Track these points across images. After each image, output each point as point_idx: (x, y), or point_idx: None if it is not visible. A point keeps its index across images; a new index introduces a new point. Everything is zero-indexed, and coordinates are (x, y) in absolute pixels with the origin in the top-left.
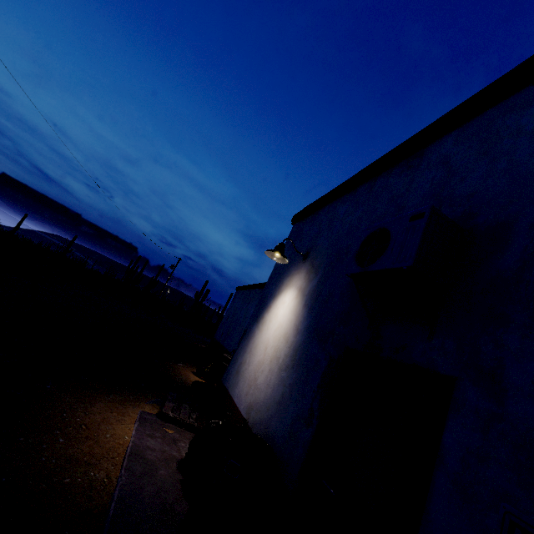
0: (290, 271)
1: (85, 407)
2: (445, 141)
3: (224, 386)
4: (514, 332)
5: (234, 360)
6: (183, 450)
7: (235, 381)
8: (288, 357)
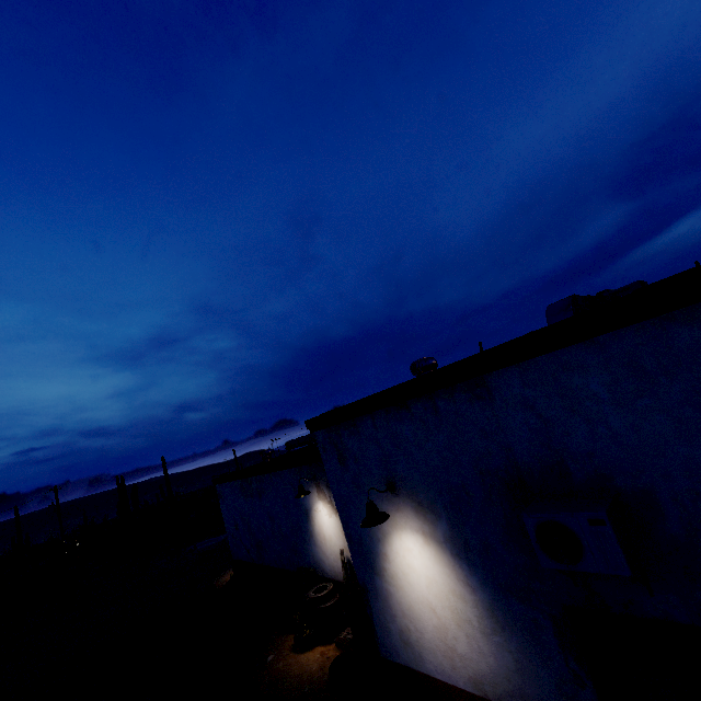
0: (379, 506)
1: None
2: (508, 378)
3: (398, 664)
4: None
5: (382, 628)
6: None
7: (415, 655)
8: (485, 619)
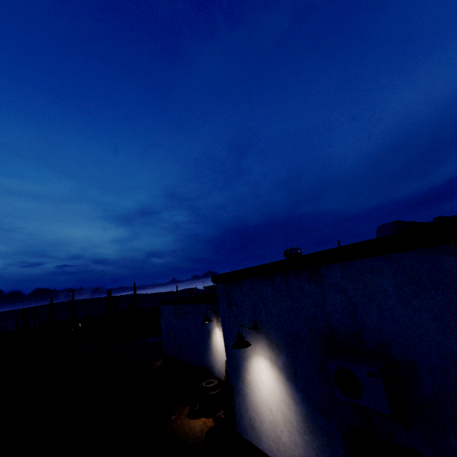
0: (247, 337)
1: None
2: (333, 271)
3: (246, 439)
4: (452, 437)
5: (239, 414)
6: None
7: (256, 436)
8: (300, 423)
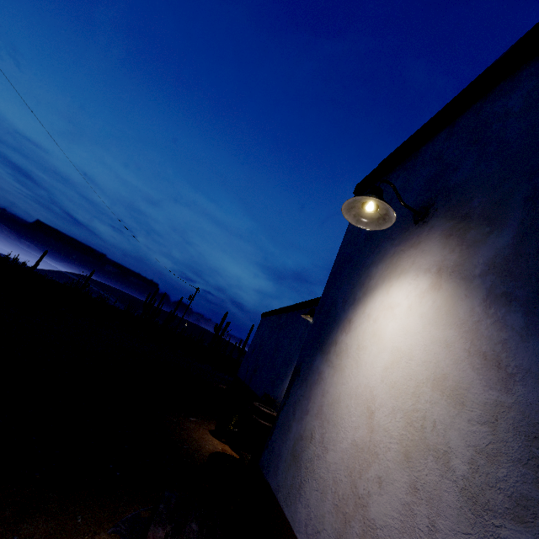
0: (384, 251)
1: None
2: None
3: (267, 484)
4: None
5: (283, 425)
6: None
7: (293, 481)
8: (502, 461)
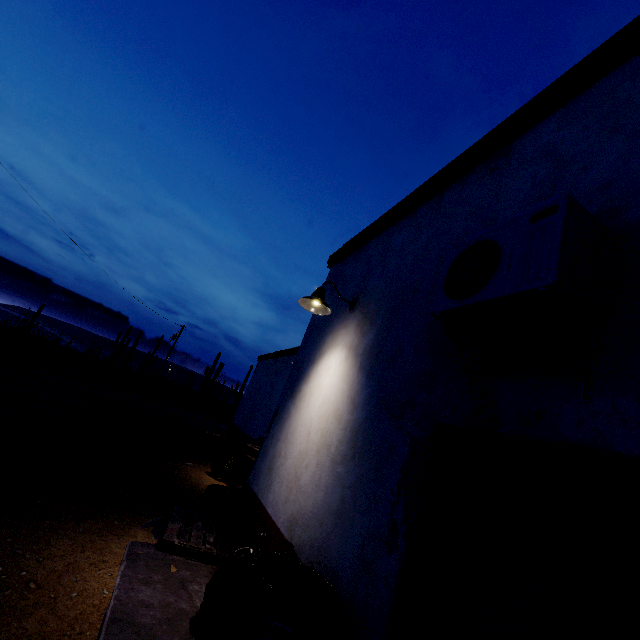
0: (333, 326)
1: (38, 550)
2: (543, 128)
3: (252, 491)
4: None
5: (264, 452)
6: (196, 596)
7: (267, 483)
8: (344, 443)
